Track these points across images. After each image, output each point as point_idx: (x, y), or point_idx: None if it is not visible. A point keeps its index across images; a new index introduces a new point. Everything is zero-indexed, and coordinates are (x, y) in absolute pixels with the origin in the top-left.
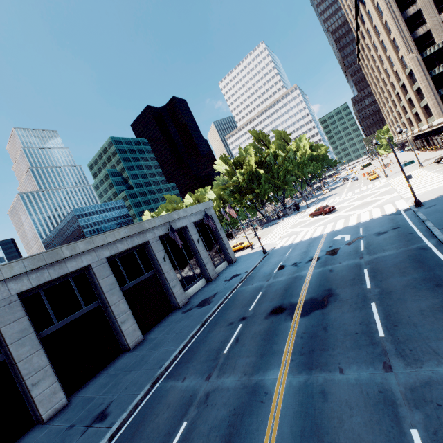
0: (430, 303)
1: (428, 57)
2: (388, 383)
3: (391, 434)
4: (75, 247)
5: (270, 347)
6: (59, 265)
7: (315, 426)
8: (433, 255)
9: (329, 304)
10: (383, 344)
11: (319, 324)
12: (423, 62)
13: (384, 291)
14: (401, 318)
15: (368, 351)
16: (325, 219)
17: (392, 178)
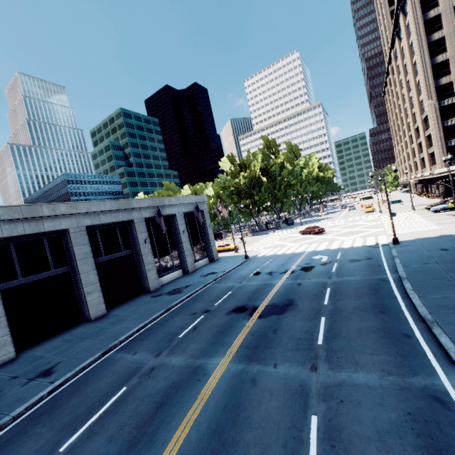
0: (369, 324)
1: (445, 107)
2: (309, 380)
3: (296, 417)
4: (56, 208)
5: (222, 338)
6: (36, 222)
7: (237, 404)
8: (389, 287)
9: (287, 311)
10: (318, 350)
11: (271, 326)
12: (439, 111)
13: (337, 309)
14: (341, 333)
15: (304, 354)
16: (312, 239)
17: (385, 215)
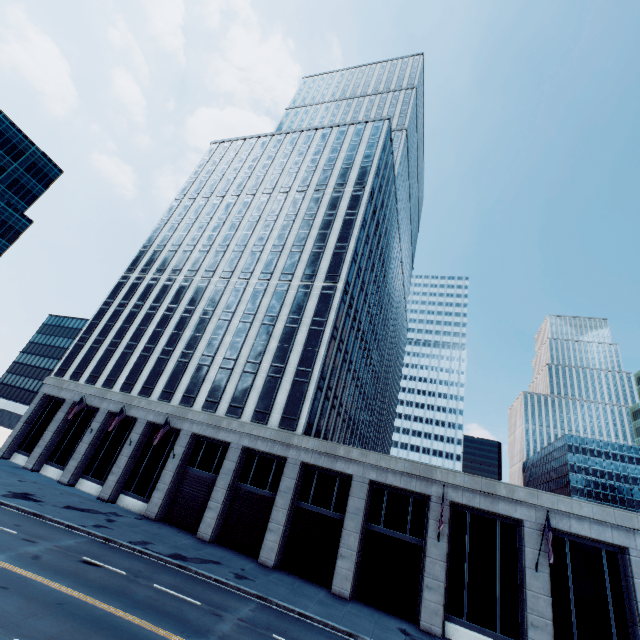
0: None
1: None
2: None
3: None
4: (350, 451)
5: None
6: (333, 459)
7: None
8: None
9: None
10: None
11: None
12: None
13: None
14: None
15: None
16: None
17: None
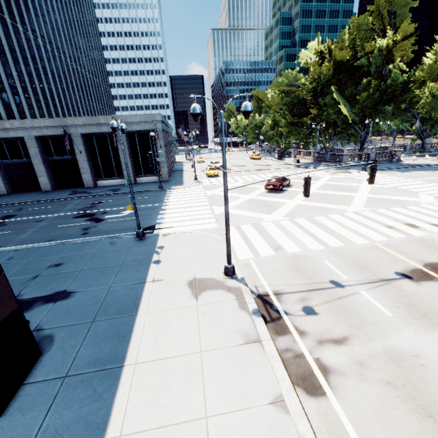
0: None
1: None
2: None
3: None
4: (13, 123)
5: None
6: (6, 131)
7: None
8: None
9: None
10: None
11: None
12: None
13: None
14: None
15: None
16: (237, 194)
17: None
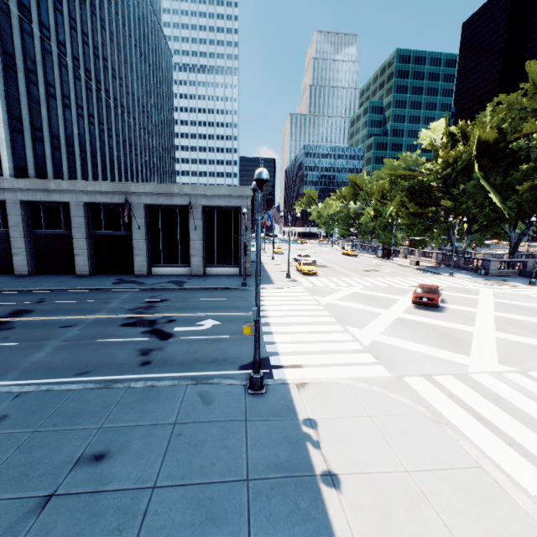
0: None
1: None
2: None
3: None
4: (61, 184)
5: None
6: (48, 193)
7: None
8: None
9: None
10: None
11: None
12: None
13: None
14: None
15: None
16: (369, 306)
17: None
